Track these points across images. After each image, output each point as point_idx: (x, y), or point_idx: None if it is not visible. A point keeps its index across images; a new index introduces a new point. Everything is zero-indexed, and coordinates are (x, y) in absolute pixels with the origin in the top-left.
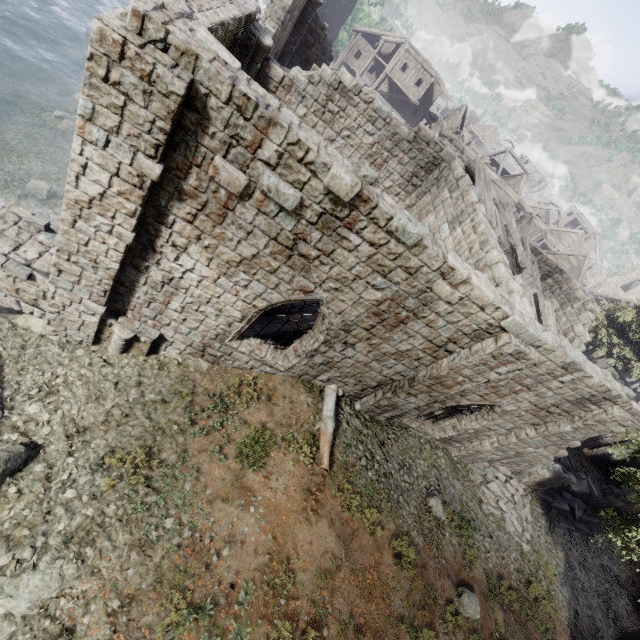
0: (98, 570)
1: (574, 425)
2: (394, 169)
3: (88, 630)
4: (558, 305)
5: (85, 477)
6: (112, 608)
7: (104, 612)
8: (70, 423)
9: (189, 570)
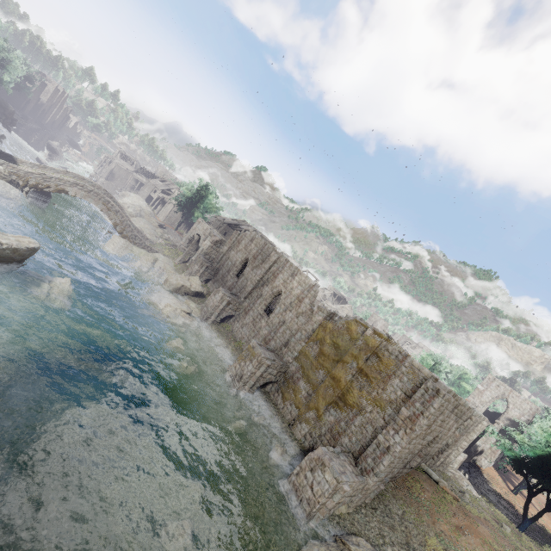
0: None
1: (477, 434)
2: None
3: None
4: None
5: None
6: None
7: None
8: (402, 545)
9: None
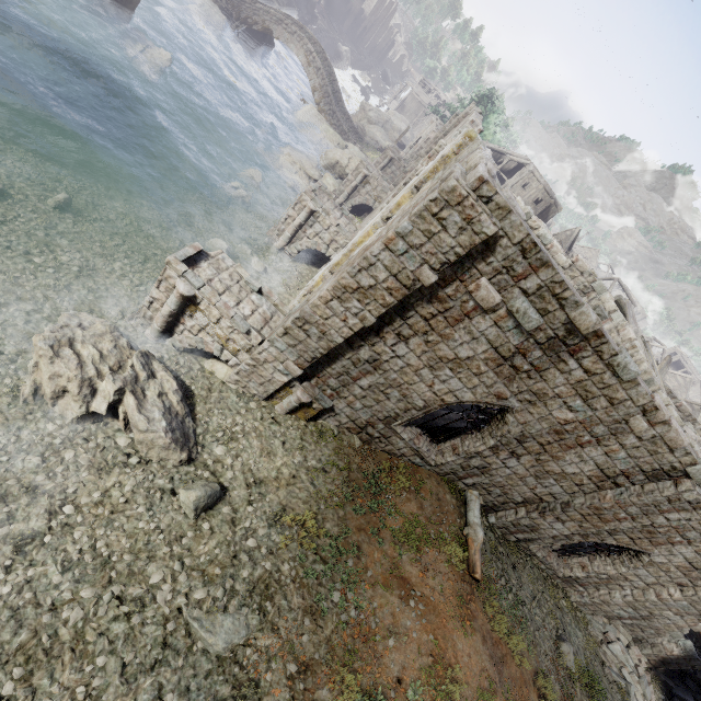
0: (277, 628)
1: None
2: None
3: (270, 688)
4: None
5: (263, 529)
6: (290, 671)
7: (283, 673)
8: (248, 472)
9: (357, 652)
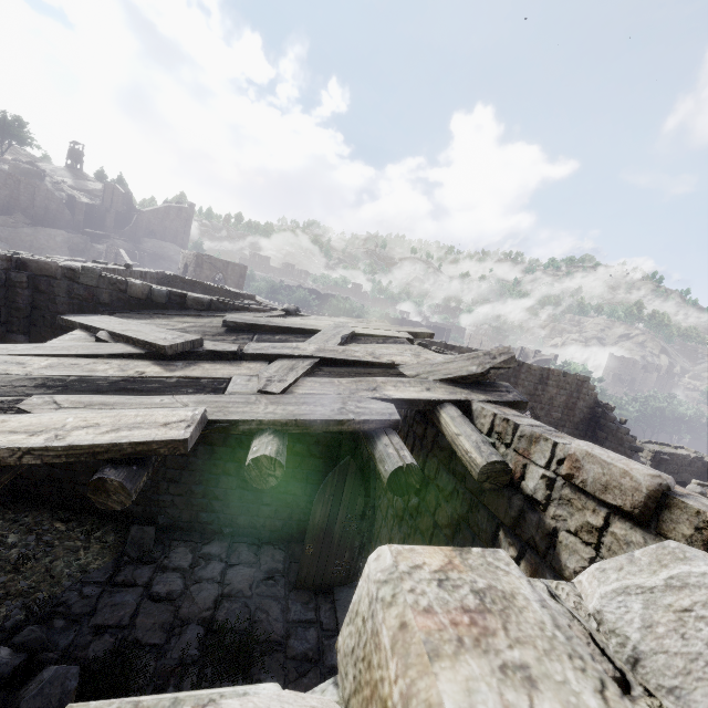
0: None
1: None
2: None
3: None
4: None
5: None
6: None
7: None
8: None
9: None
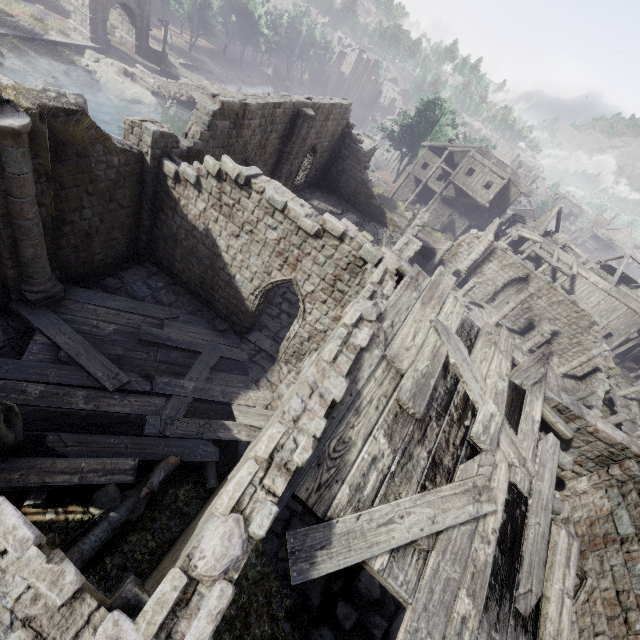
0: None
1: None
2: (311, 270)
3: None
4: (630, 528)
5: None
6: None
7: None
8: None
9: None
